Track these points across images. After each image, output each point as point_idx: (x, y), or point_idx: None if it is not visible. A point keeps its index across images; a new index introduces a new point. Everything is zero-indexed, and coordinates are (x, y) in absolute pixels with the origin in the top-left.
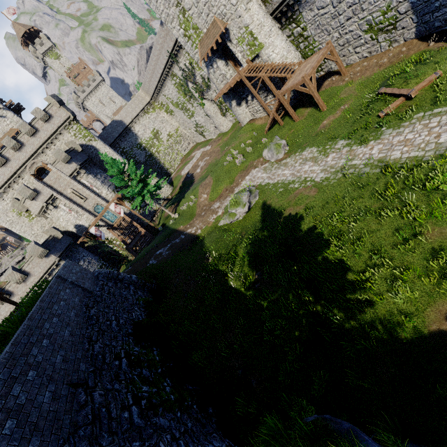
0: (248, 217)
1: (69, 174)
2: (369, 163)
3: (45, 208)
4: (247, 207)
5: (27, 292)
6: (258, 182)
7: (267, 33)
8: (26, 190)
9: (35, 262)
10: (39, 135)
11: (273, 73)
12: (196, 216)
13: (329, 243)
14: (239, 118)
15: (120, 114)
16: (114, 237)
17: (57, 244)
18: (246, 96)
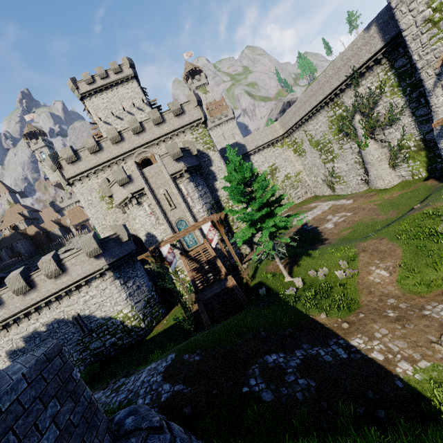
0: None
1: (171, 173)
2: None
3: (128, 200)
4: None
5: (51, 293)
6: None
7: None
8: (121, 172)
9: (80, 259)
10: (163, 126)
11: None
12: (364, 308)
13: None
14: None
15: (246, 139)
16: (181, 266)
17: (117, 246)
18: None
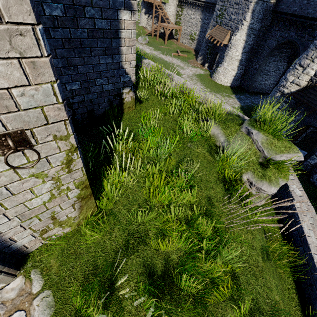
0: None
1: None
2: (160, 57)
3: None
4: None
5: None
6: None
7: (172, 0)
8: None
9: None
10: None
11: (163, 15)
12: None
13: None
14: (141, 19)
15: None
16: None
17: None
18: (150, 14)
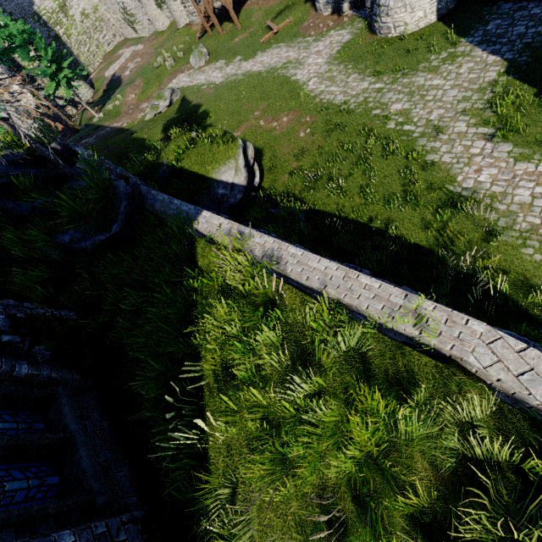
0: (169, 111)
1: None
2: (244, 73)
3: None
4: (168, 101)
5: None
6: (182, 85)
7: None
8: None
9: None
10: None
11: None
12: (124, 115)
13: (209, 118)
14: (174, 15)
15: None
16: None
17: None
18: None
